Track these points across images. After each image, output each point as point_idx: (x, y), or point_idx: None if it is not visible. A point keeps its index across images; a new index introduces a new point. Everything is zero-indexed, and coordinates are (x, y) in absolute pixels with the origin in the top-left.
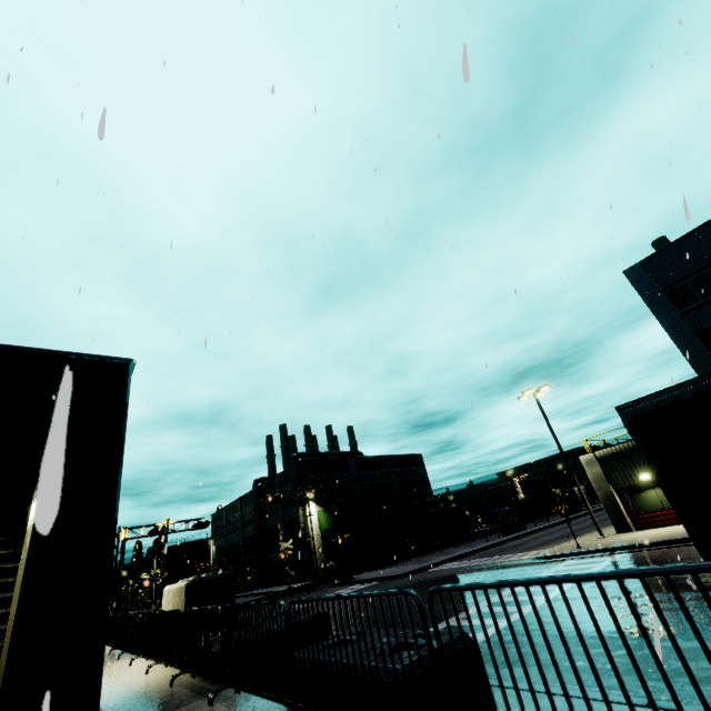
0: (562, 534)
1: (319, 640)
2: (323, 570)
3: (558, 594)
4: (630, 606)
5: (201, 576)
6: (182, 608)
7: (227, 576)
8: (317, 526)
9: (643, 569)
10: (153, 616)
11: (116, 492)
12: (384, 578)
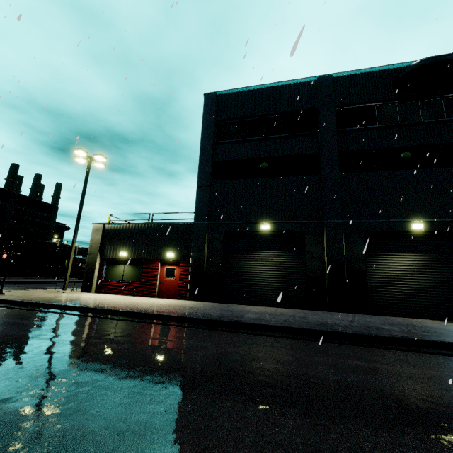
0: None
1: None
2: None
3: None
4: None
5: None
6: None
7: None
8: None
9: None
10: None
11: None
12: None
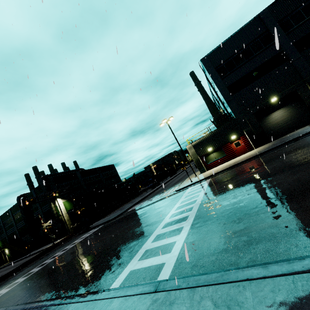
0: (177, 181)
1: None
2: (72, 229)
3: (201, 201)
4: None
5: None
6: None
7: None
8: (64, 209)
9: None
10: None
11: None
12: (106, 222)
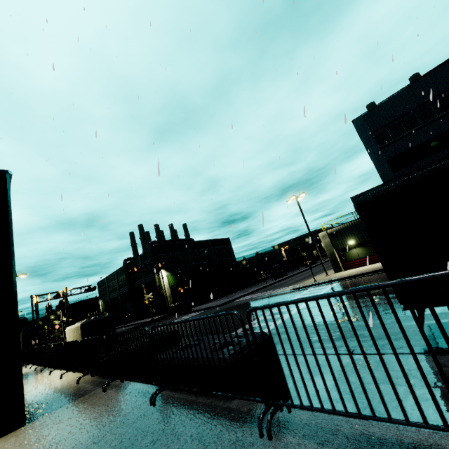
0: (306, 276)
1: (173, 345)
2: (173, 307)
3: (305, 306)
4: (390, 304)
5: (91, 318)
6: (80, 338)
7: (109, 316)
8: (167, 283)
9: (402, 280)
10: (60, 345)
11: (11, 270)
12: (209, 308)
